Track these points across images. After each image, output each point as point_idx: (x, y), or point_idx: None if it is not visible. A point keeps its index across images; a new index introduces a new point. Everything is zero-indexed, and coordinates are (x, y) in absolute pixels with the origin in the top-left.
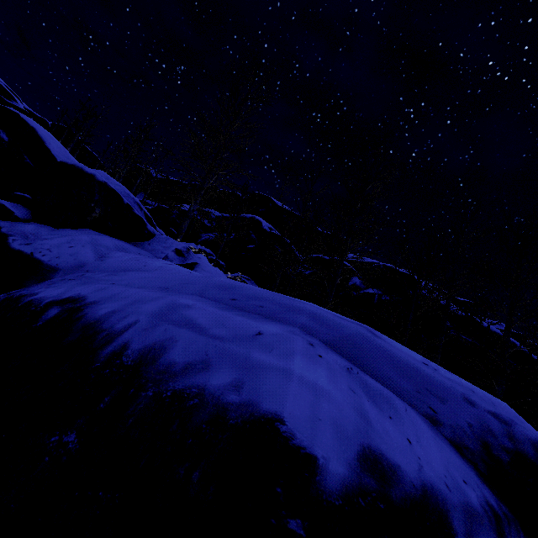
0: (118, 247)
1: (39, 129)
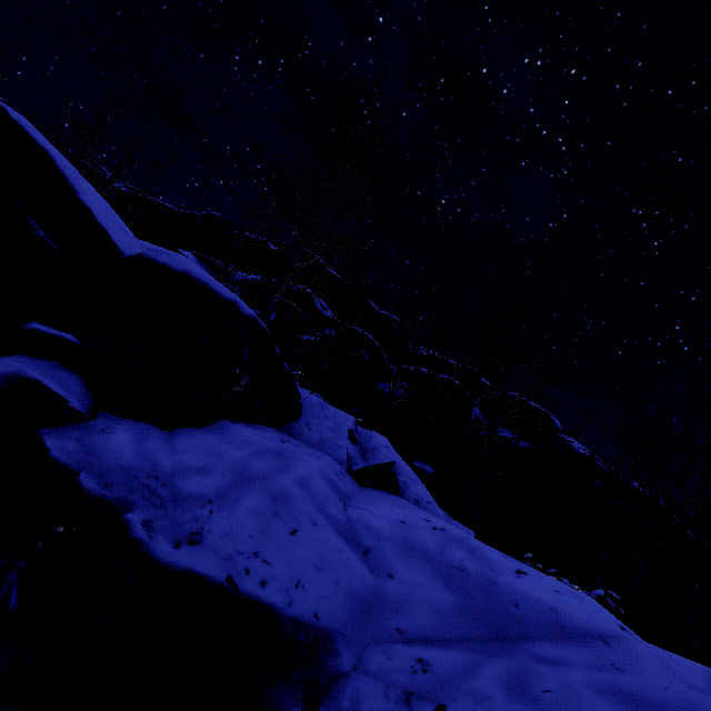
0: (330, 484)
1: (55, 151)
